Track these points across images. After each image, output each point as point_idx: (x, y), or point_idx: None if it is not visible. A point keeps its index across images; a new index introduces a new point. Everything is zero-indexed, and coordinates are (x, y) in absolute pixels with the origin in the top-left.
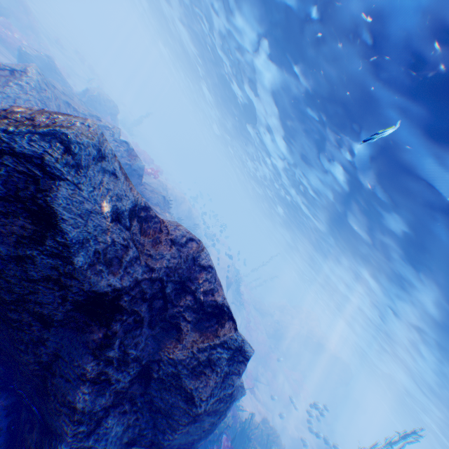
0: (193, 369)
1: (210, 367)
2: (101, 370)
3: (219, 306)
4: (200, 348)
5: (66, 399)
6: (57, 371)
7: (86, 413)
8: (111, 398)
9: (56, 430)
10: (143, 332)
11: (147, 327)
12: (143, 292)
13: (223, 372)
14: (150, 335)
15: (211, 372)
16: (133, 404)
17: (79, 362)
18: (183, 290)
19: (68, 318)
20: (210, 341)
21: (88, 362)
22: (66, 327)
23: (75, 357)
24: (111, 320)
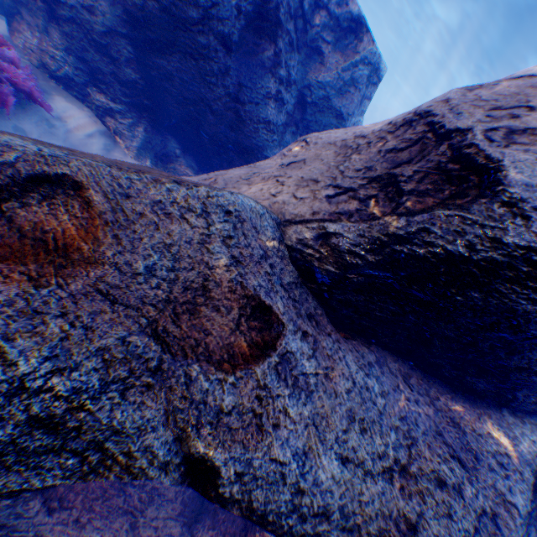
0: (338, 91)
1: (352, 86)
2: (278, 90)
3: (355, 20)
4: (342, 69)
5: (259, 119)
6: (243, 100)
7: (275, 127)
8: (285, 118)
9: (256, 146)
10: (295, 57)
11: (296, 54)
12: (289, 7)
13: (361, 93)
14: (299, 63)
15: (353, 91)
16: (296, 128)
17: (260, 85)
18: (316, 9)
19: (241, 41)
20: (350, 60)
21: (269, 82)
22: (240, 54)
23: (255, 82)
24: (276, 37)
